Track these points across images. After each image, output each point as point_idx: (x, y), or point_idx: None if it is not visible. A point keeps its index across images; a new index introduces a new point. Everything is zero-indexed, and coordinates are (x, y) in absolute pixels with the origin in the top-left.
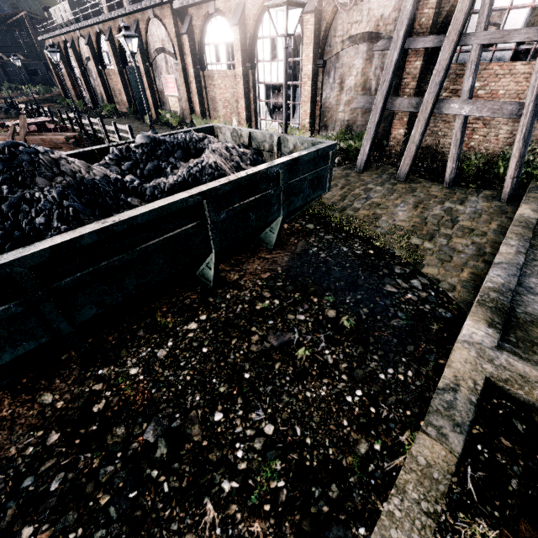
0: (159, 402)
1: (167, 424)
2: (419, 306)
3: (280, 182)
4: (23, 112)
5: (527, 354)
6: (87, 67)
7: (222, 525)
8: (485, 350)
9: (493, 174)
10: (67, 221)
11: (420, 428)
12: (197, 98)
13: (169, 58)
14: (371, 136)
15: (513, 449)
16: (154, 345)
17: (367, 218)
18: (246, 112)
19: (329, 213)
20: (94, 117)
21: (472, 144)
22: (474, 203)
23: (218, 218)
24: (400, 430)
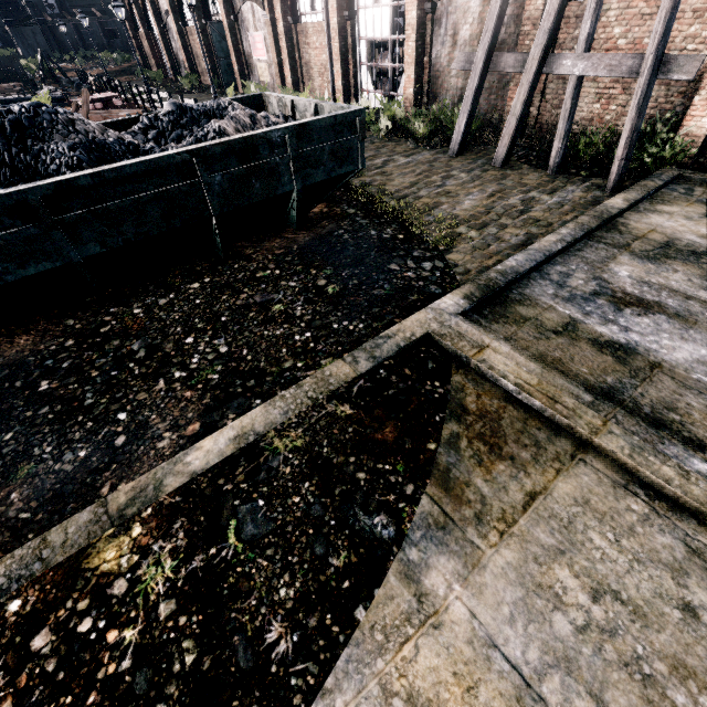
0: (149, 329)
1: (150, 342)
2: (411, 282)
3: (288, 150)
4: (92, 86)
5: (489, 323)
6: (167, 25)
7: (166, 391)
8: (443, 315)
9: (613, 157)
10: (72, 168)
11: (342, 357)
12: (287, 63)
13: (256, 8)
14: (468, 108)
15: (410, 376)
16: (158, 296)
17: (423, 206)
18: (343, 80)
19: (385, 200)
20: (173, 92)
21: (607, 118)
22: (568, 192)
23: (214, 181)
24: (325, 357)
